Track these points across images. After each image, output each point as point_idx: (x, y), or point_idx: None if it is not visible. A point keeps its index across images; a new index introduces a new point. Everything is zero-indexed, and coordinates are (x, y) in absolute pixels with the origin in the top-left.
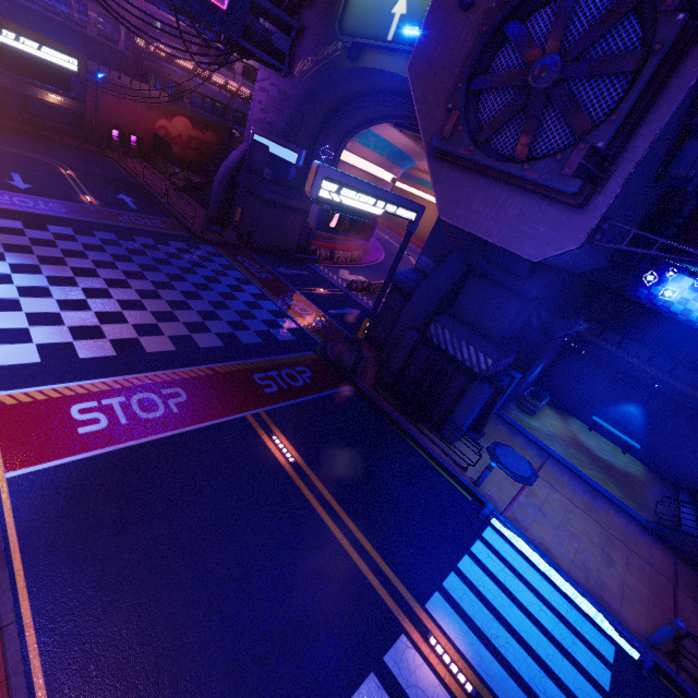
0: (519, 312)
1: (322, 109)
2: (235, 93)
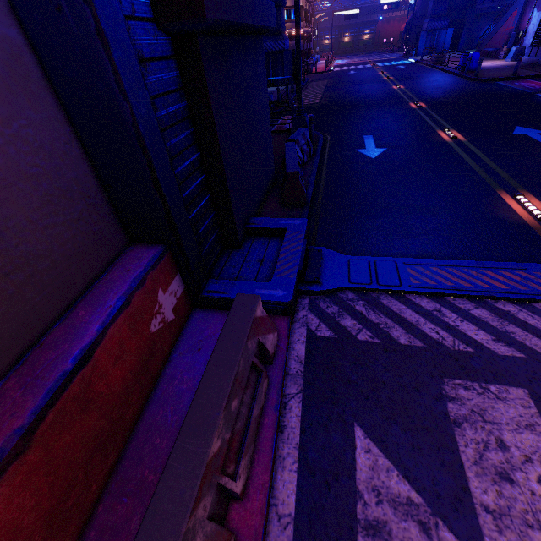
0: (436, 4)
1: None
2: None
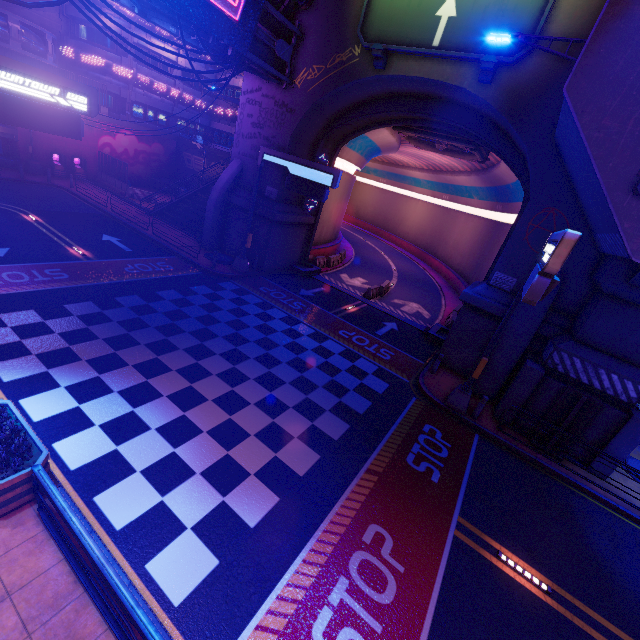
0: None
1: (324, 119)
2: (177, 100)
